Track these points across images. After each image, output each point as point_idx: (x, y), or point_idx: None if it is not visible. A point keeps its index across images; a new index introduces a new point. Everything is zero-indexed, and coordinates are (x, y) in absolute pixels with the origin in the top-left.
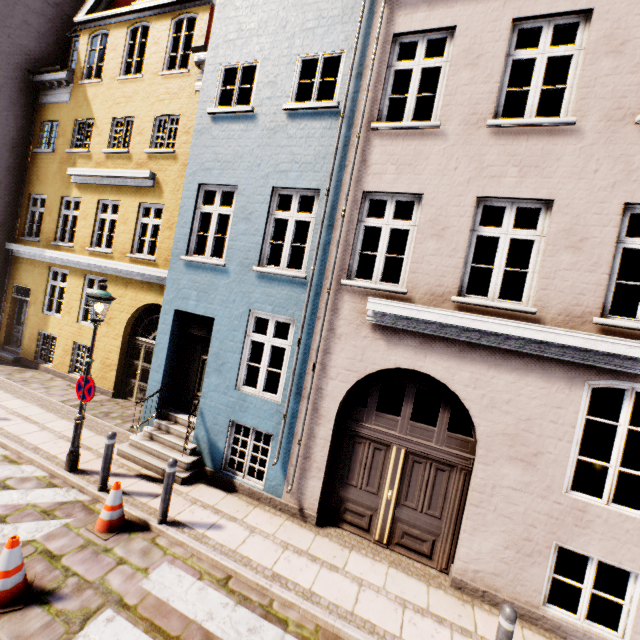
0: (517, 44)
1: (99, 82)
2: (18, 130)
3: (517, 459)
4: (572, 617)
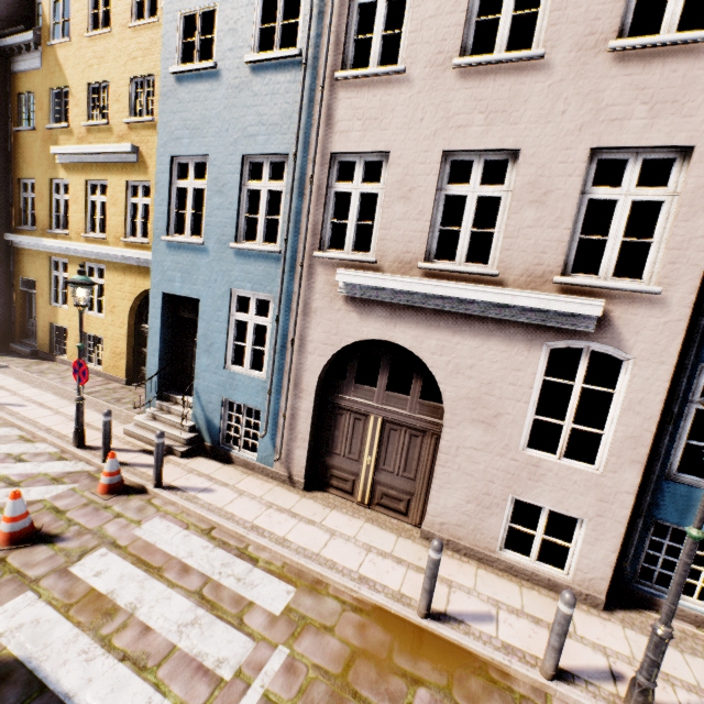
0: None
1: (68, 41)
2: None
3: (479, 421)
4: (525, 559)
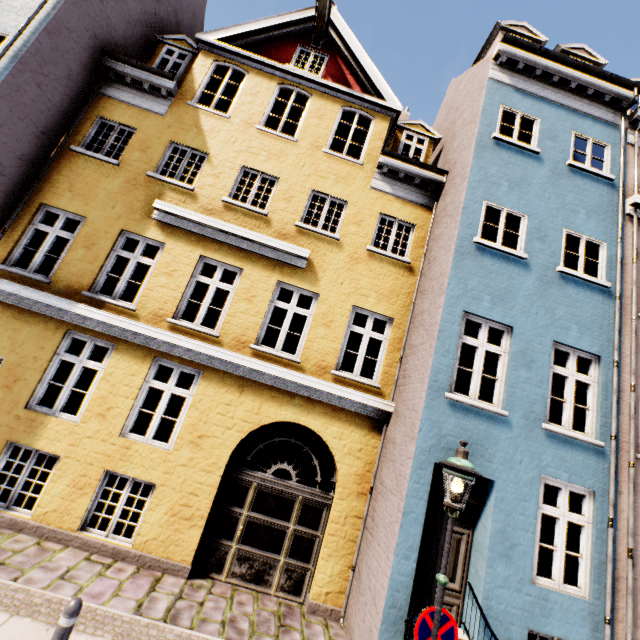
0: None
1: (224, 116)
2: (58, 111)
3: None
4: None
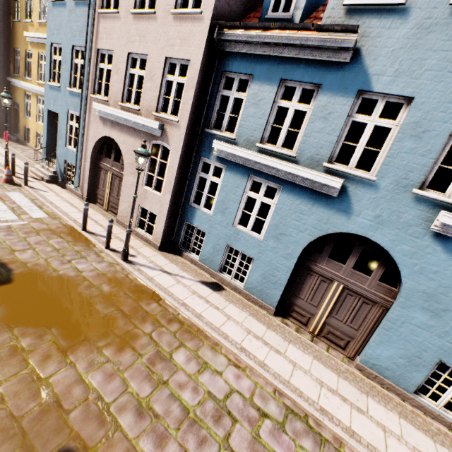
0: None
1: None
2: (3, 7)
3: (133, 173)
4: (143, 231)
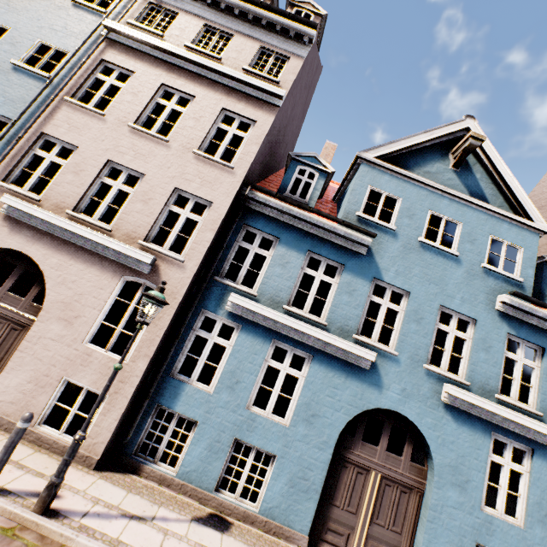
0: (242, 128)
1: None
2: None
3: (64, 319)
4: (56, 432)
